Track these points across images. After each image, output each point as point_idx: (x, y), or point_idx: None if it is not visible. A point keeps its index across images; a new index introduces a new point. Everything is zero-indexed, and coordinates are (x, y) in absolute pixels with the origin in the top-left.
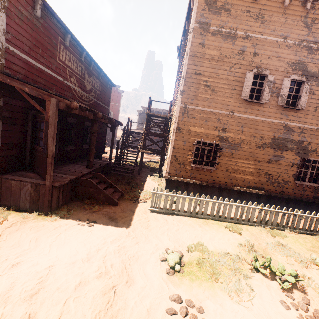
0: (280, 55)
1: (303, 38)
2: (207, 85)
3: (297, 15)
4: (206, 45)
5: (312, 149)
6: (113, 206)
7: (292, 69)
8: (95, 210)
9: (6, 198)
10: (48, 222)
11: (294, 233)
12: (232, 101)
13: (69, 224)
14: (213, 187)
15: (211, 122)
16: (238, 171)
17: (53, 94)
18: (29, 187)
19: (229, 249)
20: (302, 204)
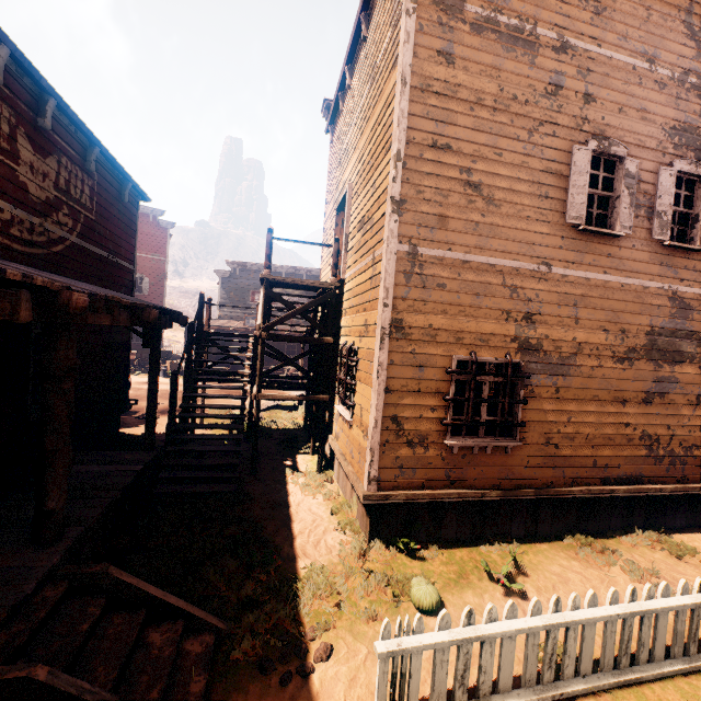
0: (646, 104)
1: (689, 65)
2: (470, 183)
3: (672, 5)
4: (457, 59)
5: None
6: None
7: (674, 145)
8: None
9: None
10: None
11: None
12: (543, 233)
13: None
14: (512, 499)
15: (491, 298)
16: (577, 439)
17: None
18: None
19: None
20: None
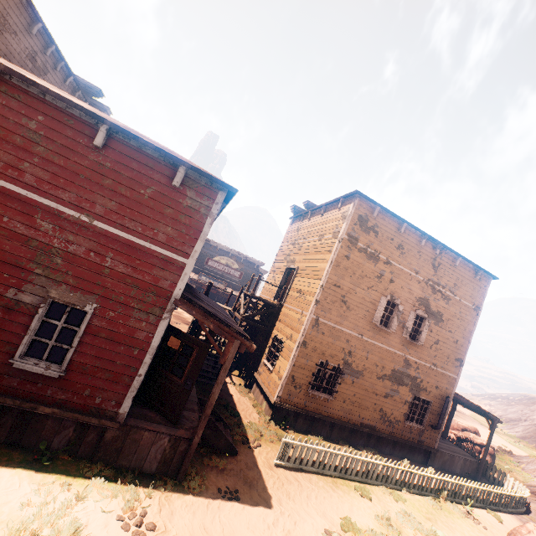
0: (411, 287)
1: (430, 277)
2: (343, 300)
3: (429, 256)
4: (350, 259)
5: (424, 388)
6: (232, 456)
7: (419, 303)
8: (221, 466)
9: (127, 455)
10: (192, 495)
11: (409, 493)
12: (363, 323)
13: (214, 497)
14: (325, 420)
15: (339, 342)
16: (355, 404)
17: (234, 333)
18: (166, 441)
19: (371, 525)
20: (407, 447)
